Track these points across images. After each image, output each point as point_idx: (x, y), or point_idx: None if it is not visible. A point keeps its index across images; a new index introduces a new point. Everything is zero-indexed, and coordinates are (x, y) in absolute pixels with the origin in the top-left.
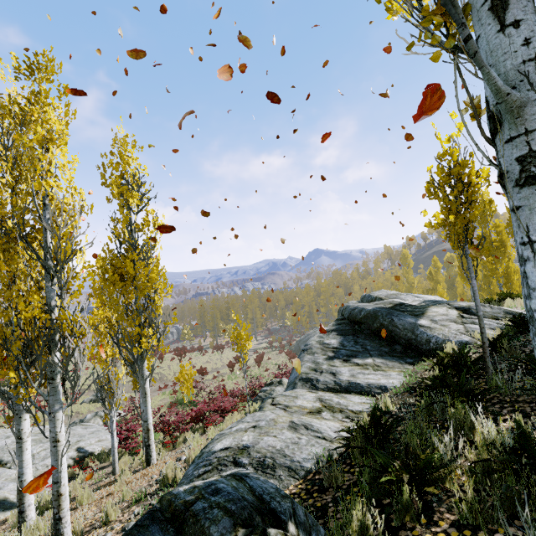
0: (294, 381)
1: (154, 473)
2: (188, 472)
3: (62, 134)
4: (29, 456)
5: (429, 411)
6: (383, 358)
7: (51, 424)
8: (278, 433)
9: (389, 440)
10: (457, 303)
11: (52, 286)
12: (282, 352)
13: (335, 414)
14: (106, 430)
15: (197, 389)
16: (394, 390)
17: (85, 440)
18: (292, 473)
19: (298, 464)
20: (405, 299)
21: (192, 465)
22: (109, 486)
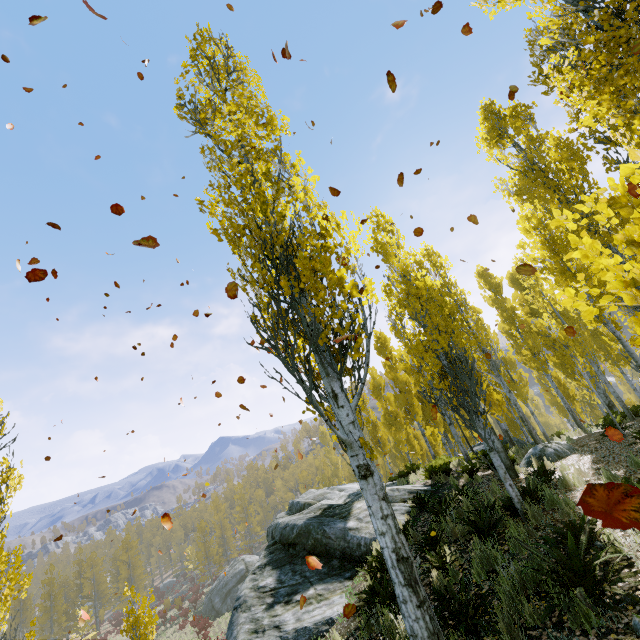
0: None
1: None
2: None
3: None
4: None
5: (369, 628)
6: (324, 583)
7: None
8: None
9: None
10: None
11: None
12: (185, 623)
13: None
14: None
15: None
16: (340, 619)
17: None
18: None
19: None
20: (332, 497)
21: None
22: None
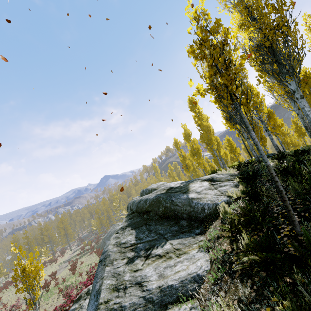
0: None
1: None
2: None
3: None
4: None
5: None
6: (178, 238)
7: None
8: None
9: None
10: (204, 177)
11: None
12: (92, 252)
13: None
14: None
15: None
16: (212, 278)
17: None
18: None
19: None
20: (170, 185)
21: None
22: None
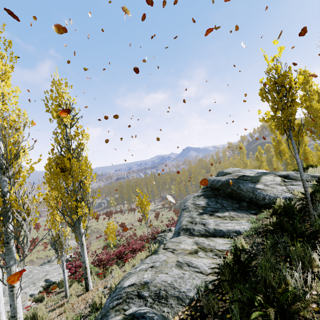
0: (178, 231)
1: (89, 298)
2: (106, 304)
3: (5, 71)
4: (1, 295)
5: (273, 248)
6: (235, 212)
7: (8, 275)
8: (168, 270)
9: (248, 272)
10: (280, 173)
11: (4, 177)
12: (170, 210)
13: (207, 253)
14: None
15: (119, 236)
16: (246, 233)
17: (50, 274)
18: (180, 301)
19: (184, 294)
20: (245, 172)
21: (109, 298)
22: (61, 307)
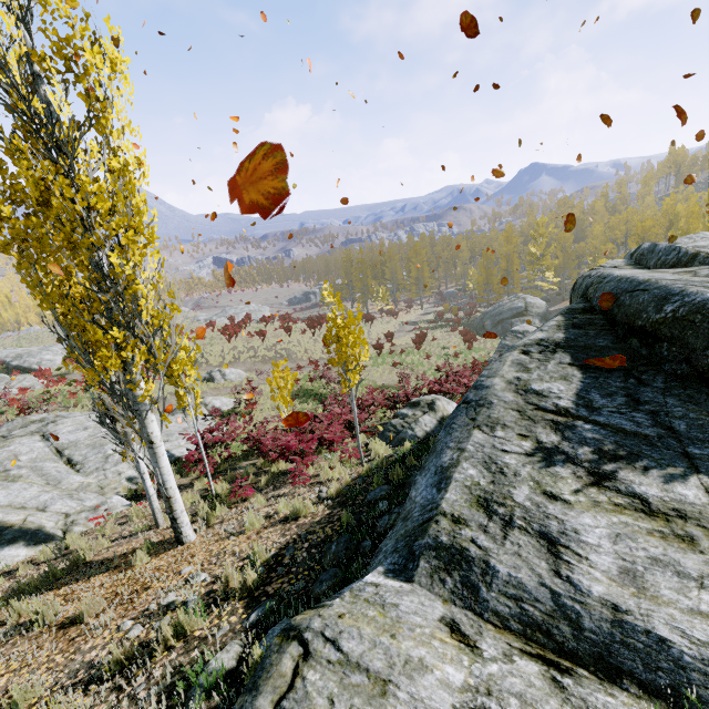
0: (414, 531)
1: (145, 600)
2: None
3: None
4: None
5: None
6: None
7: None
8: None
9: None
10: None
11: None
12: (456, 330)
13: None
14: (205, 426)
15: (325, 379)
16: None
17: (173, 440)
18: None
19: None
20: None
21: None
22: (116, 570)
